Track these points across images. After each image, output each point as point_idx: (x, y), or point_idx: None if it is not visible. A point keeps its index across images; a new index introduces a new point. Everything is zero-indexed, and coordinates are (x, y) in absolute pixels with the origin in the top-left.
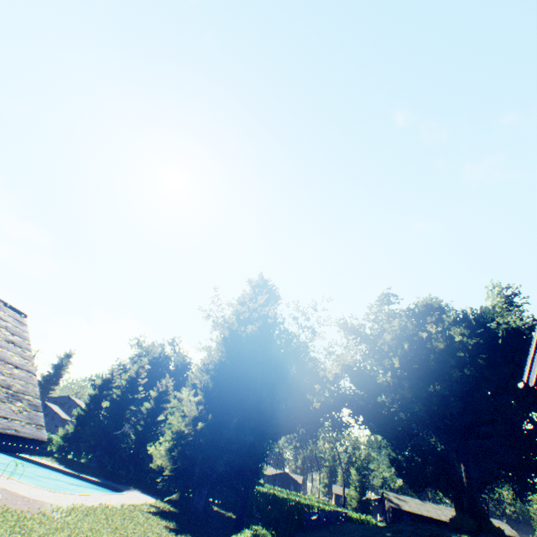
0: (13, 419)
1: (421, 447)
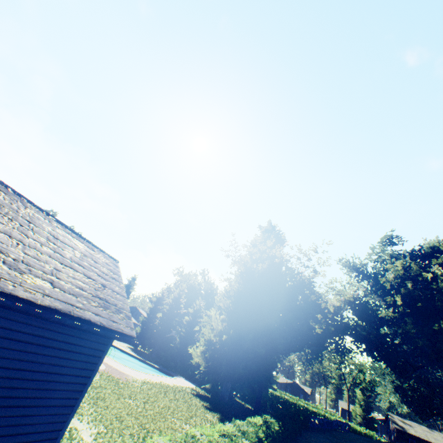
0: (120, 323)
1: (428, 380)
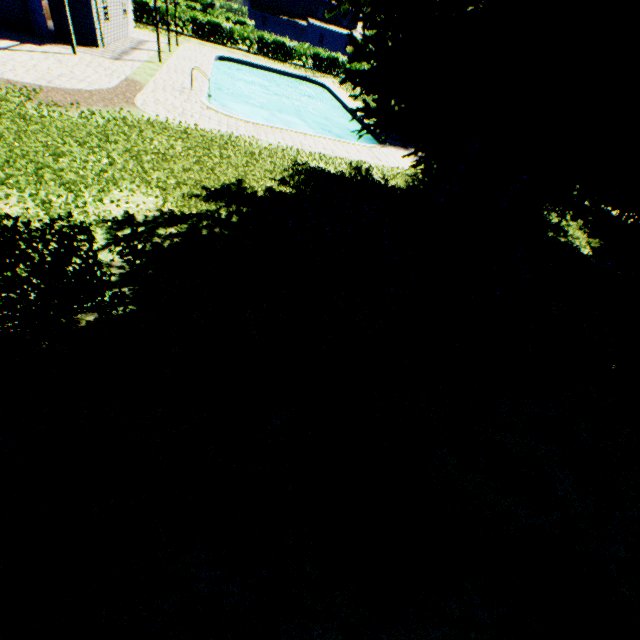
0: None
1: None
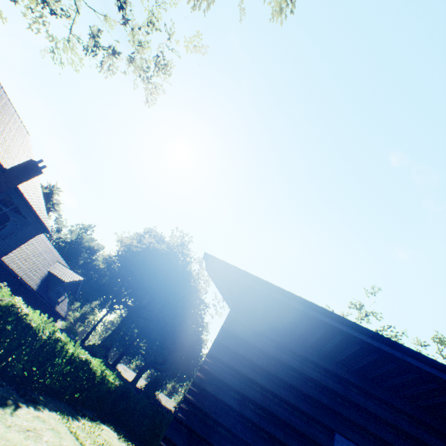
0: None
1: None
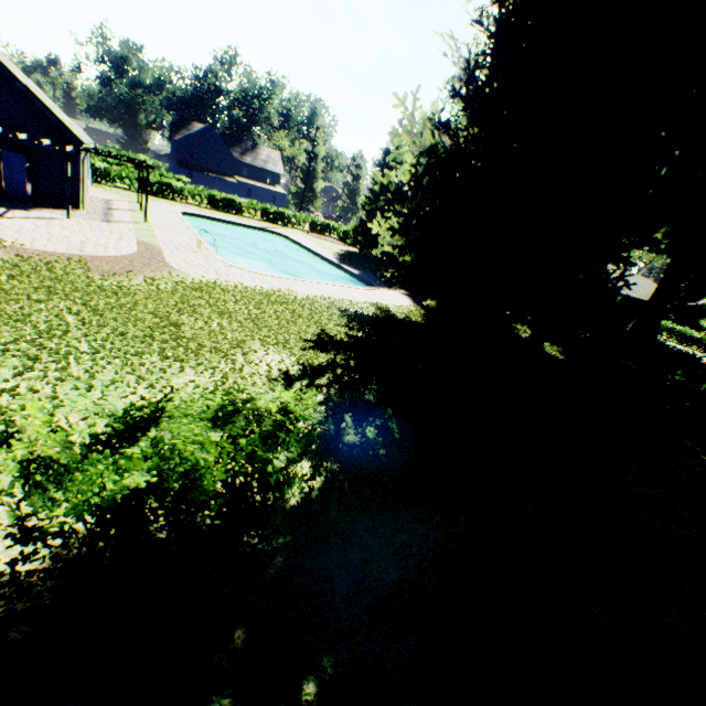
0: None
1: None
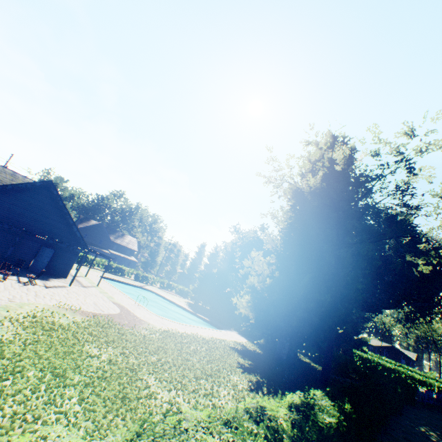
0: None
1: None
